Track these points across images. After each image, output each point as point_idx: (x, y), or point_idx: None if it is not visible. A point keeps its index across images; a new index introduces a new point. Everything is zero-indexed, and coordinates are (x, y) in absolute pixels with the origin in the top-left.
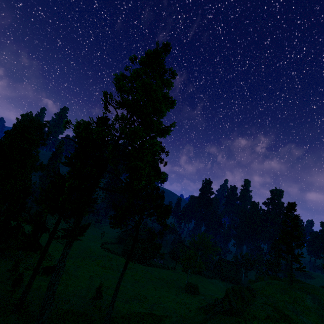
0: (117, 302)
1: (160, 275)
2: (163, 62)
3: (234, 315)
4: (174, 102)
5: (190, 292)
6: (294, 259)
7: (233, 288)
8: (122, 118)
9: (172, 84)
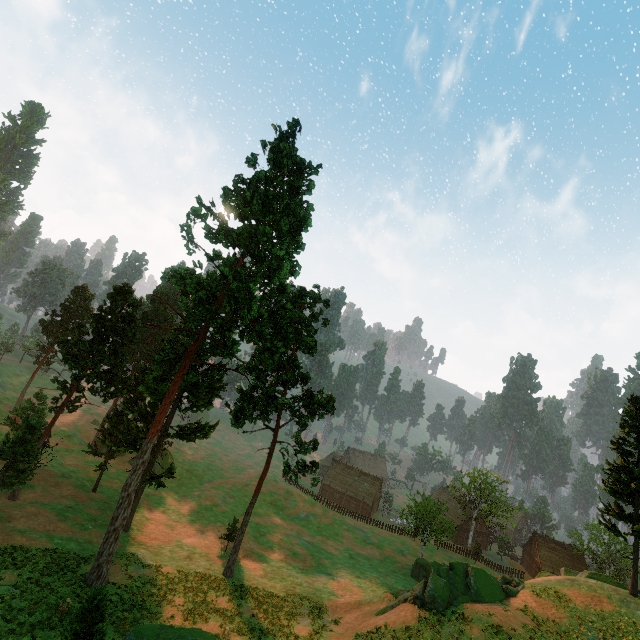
0: (267, 556)
1: (376, 538)
2: (294, 153)
3: (427, 608)
4: (304, 215)
5: (418, 578)
6: (634, 534)
7: (450, 565)
8: (216, 257)
9: (312, 185)
